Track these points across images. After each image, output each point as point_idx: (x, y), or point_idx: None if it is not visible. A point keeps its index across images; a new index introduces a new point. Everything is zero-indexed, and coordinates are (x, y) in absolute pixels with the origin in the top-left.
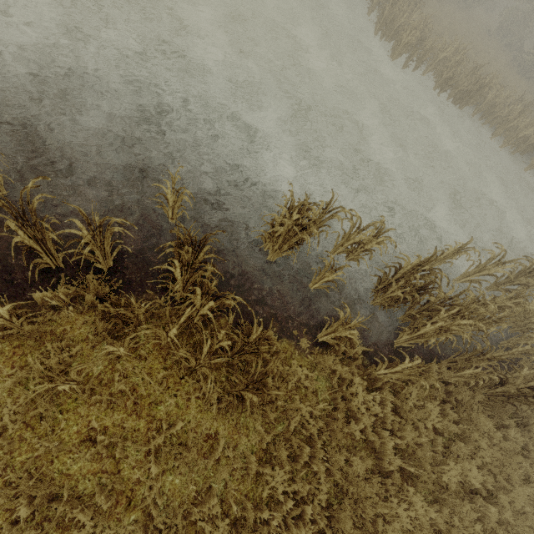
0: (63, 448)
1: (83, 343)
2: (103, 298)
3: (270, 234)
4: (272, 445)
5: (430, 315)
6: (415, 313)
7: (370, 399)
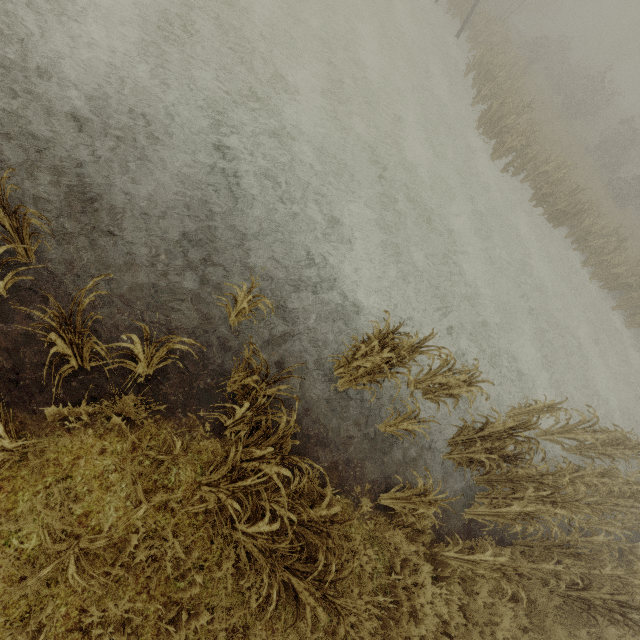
0: None
1: (95, 480)
2: (132, 419)
3: (347, 360)
4: None
5: (515, 490)
6: (495, 479)
7: (435, 592)
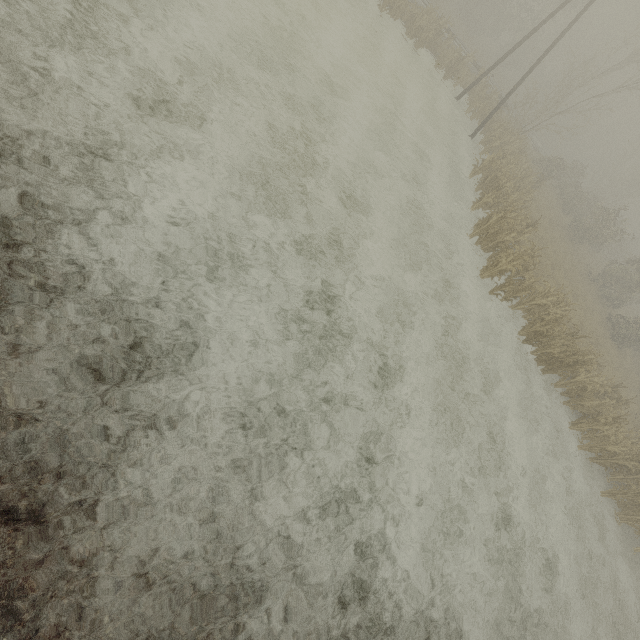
0: None
1: None
2: None
3: None
4: None
5: None
6: None
7: None
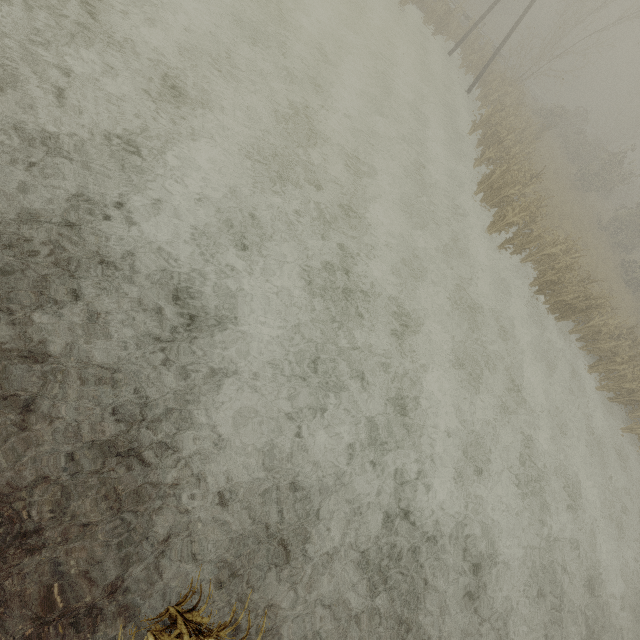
0: None
1: None
2: None
3: None
4: None
5: None
6: None
7: None
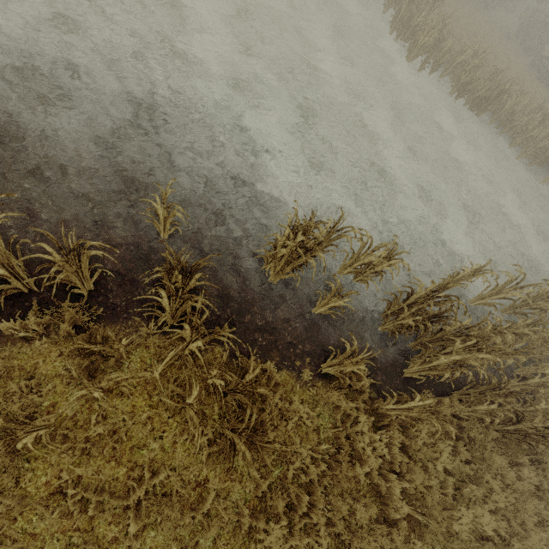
0: (29, 503)
1: (56, 378)
2: (81, 326)
3: (272, 254)
4: (268, 493)
5: (444, 346)
6: (427, 341)
7: (376, 438)
